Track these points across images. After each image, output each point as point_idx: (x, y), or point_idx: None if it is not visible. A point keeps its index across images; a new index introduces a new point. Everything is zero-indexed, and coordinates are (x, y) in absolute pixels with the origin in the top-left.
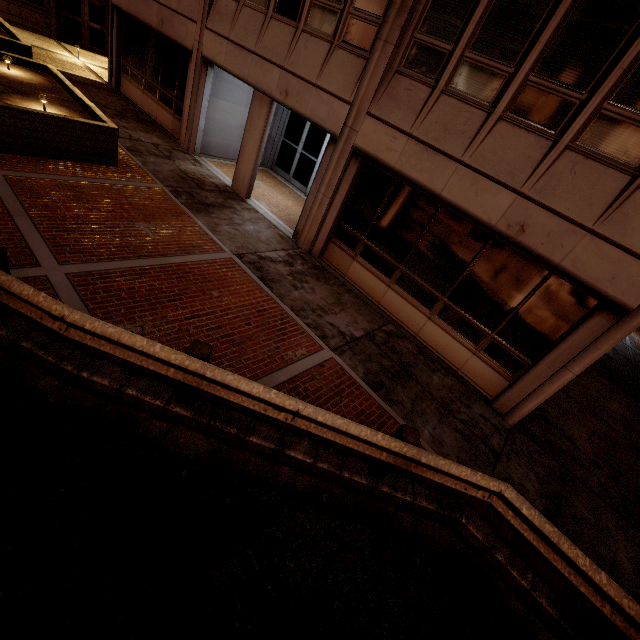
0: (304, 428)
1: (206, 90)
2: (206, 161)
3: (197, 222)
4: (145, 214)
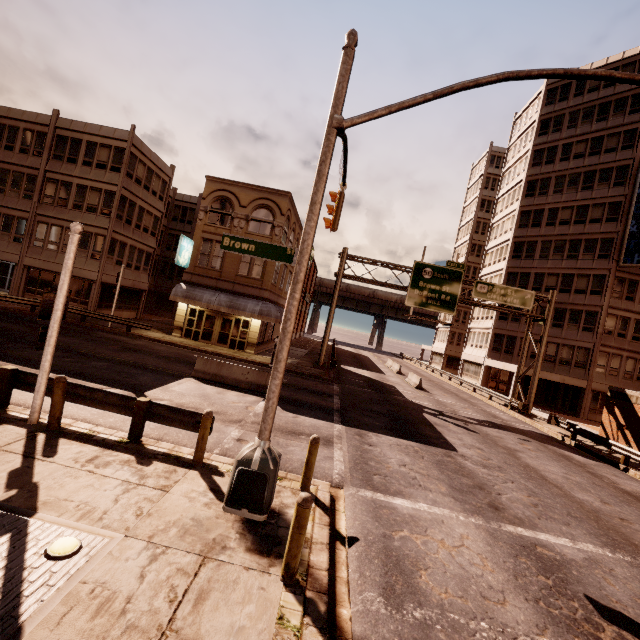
0: (9, 300)
1: None
2: None
3: None
4: None
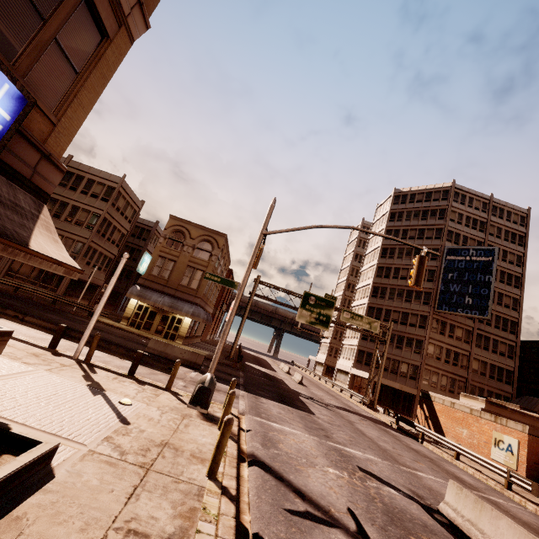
0: (0, 281)
1: None
2: None
3: None
4: None
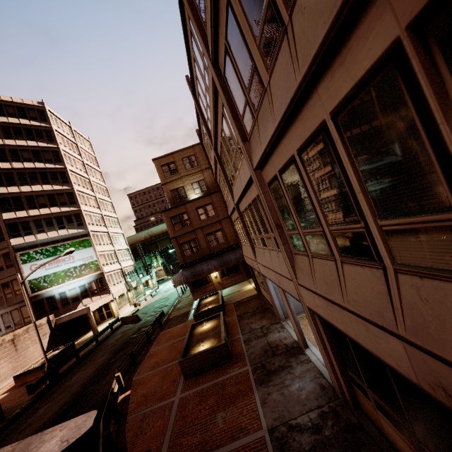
0: None
1: (270, 286)
2: (289, 322)
3: (255, 397)
4: (226, 402)
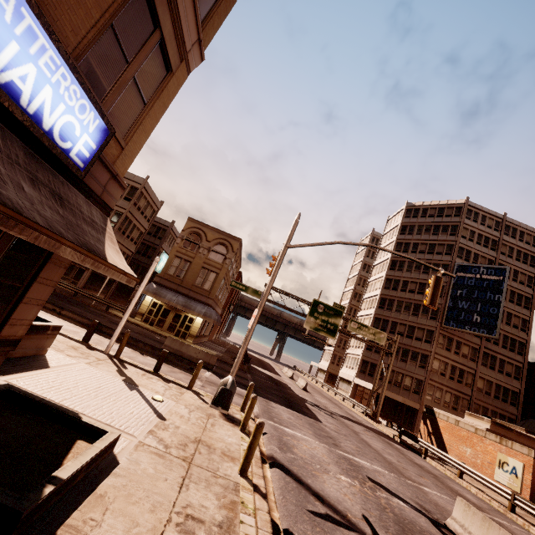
0: None
1: None
2: None
3: None
4: None
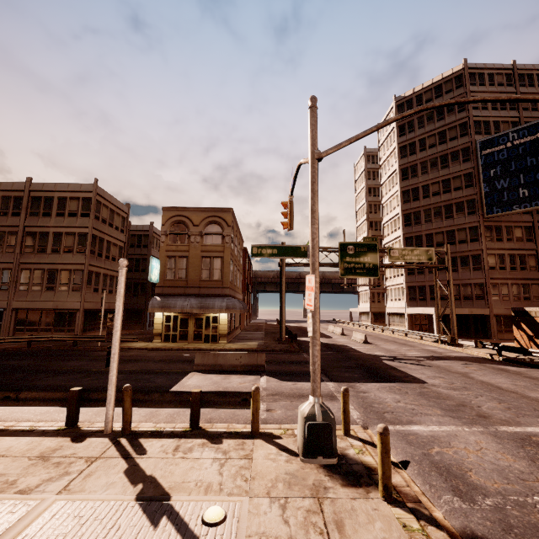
0: (7, 341)
1: None
2: None
3: None
4: None
